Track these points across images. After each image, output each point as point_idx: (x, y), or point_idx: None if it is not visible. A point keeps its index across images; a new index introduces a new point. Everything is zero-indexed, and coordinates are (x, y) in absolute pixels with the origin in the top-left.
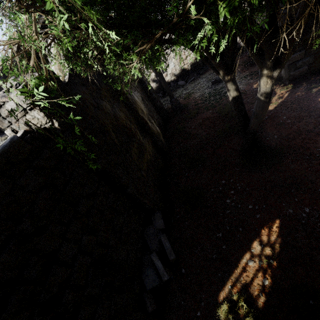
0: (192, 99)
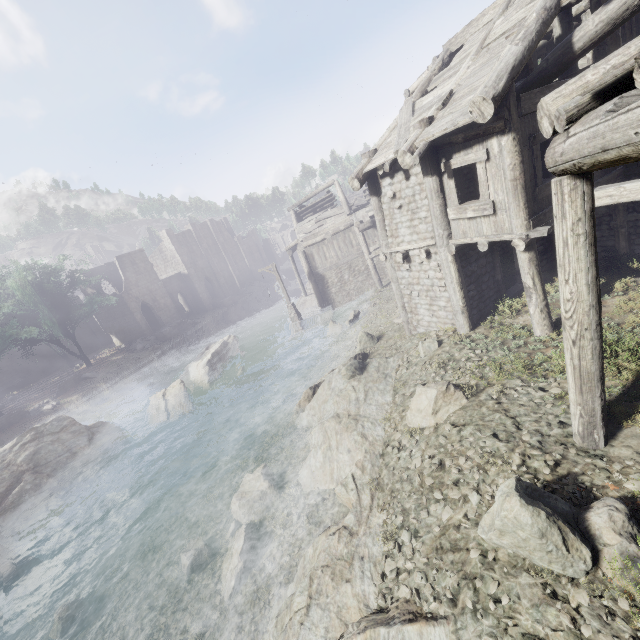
0: None
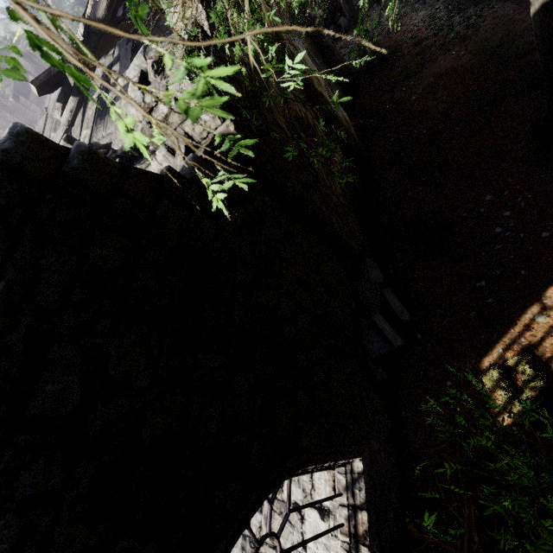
0: (407, 30)
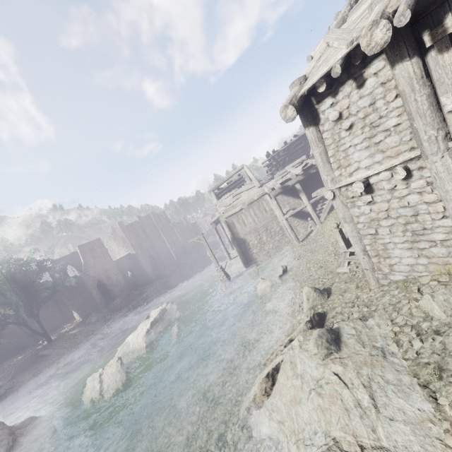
0: None
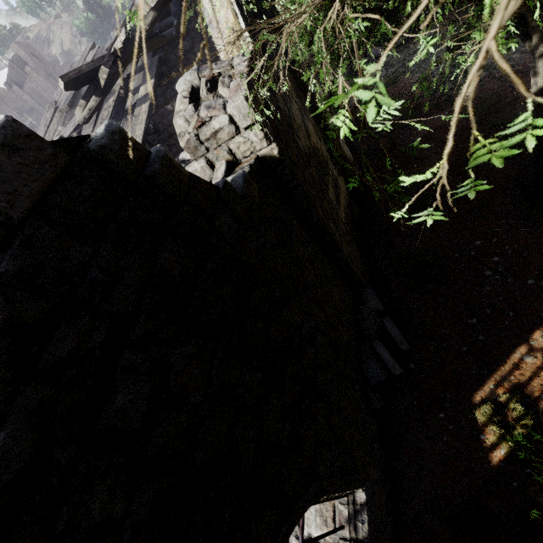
0: (404, 87)
